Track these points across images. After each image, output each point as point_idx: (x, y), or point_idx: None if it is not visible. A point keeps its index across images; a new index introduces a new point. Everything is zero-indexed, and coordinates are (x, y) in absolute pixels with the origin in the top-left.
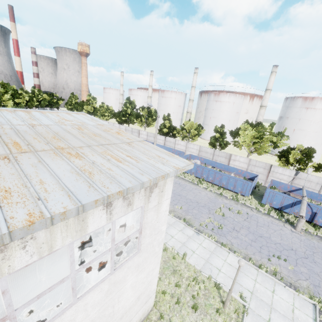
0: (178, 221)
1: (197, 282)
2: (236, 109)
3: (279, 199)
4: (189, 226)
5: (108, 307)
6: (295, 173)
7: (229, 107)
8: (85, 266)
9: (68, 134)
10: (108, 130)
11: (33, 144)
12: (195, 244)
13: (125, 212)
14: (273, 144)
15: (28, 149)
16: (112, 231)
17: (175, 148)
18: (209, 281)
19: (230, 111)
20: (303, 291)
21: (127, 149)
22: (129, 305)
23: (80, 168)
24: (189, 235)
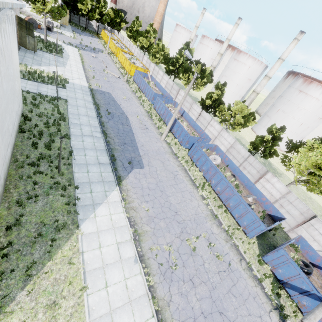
0: (128, 227)
1: None
2: (321, 114)
3: (290, 273)
4: (135, 242)
5: None
6: None
7: (313, 106)
8: None
9: None
10: None
11: None
12: (119, 276)
13: None
14: None
15: None
16: None
17: (206, 128)
18: None
19: (310, 113)
20: None
21: None
22: None
23: None
24: (122, 257)
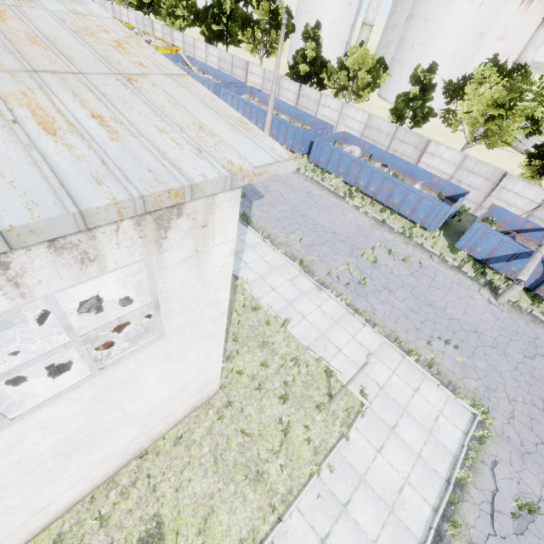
0: (290, 263)
1: (297, 363)
2: (481, 25)
3: (491, 245)
4: (307, 274)
5: (108, 412)
6: None
7: (465, 16)
8: None
9: None
10: (93, 32)
11: None
12: (311, 306)
13: (76, 277)
14: (532, 125)
15: None
16: (56, 316)
17: (317, 114)
18: (317, 364)
19: (463, 30)
20: (466, 394)
21: (110, 95)
22: (162, 400)
23: None
24: (303, 290)
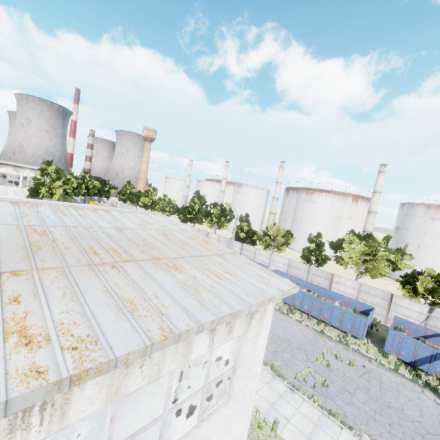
0: (263, 367)
1: None
2: (336, 214)
3: (411, 348)
4: (279, 377)
5: None
6: (429, 309)
7: (325, 210)
8: (178, 406)
9: (157, 241)
10: (194, 238)
11: (130, 251)
12: (290, 408)
13: (225, 339)
14: (392, 264)
15: (128, 257)
16: (209, 364)
17: (255, 259)
18: None
19: (327, 216)
20: None
21: (222, 263)
22: None
23: (184, 283)
24: (280, 392)
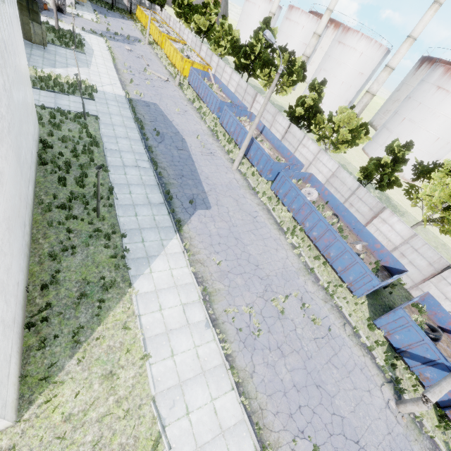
0: (195, 284)
1: (130, 415)
2: None
3: (411, 339)
4: (205, 303)
5: None
6: None
7: None
8: None
9: None
10: None
11: None
12: (188, 343)
13: None
14: None
15: None
16: None
17: (297, 150)
18: (151, 424)
19: None
20: None
21: None
22: None
23: None
24: (190, 321)
